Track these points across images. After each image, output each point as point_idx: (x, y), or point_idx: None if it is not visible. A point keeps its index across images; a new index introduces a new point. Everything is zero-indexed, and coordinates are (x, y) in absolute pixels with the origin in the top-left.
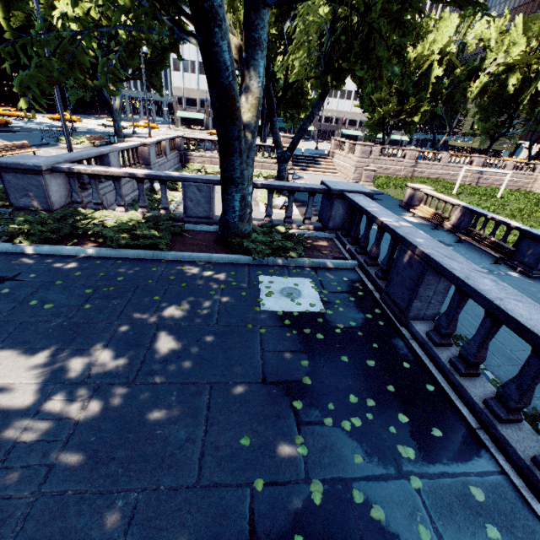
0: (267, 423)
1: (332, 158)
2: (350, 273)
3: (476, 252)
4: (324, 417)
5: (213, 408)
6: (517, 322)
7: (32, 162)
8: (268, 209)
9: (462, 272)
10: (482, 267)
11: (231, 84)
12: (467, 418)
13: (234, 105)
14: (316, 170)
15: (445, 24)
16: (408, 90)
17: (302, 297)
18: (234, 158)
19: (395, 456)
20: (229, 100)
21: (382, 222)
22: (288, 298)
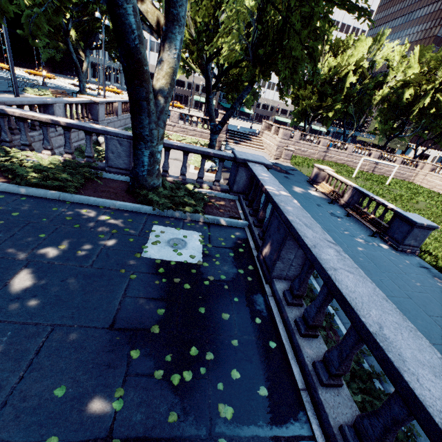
0: (93, 372)
1: (261, 136)
2: (239, 232)
3: (359, 225)
4: (157, 368)
5: (43, 353)
6: (341, 294)
7: None
8: (183, 169)
9: (312, 241)
10: (361, 238)
11: (138, 47)
12: (296, 378)
13: (142, 67)
14: (247, 144)
15: (361, 43)
16: (327, 91)
17: (186, 248)
18: (142, 117)
19: (212, 415)
20: (135, 62)
21: (266, 189)
22: (172, 248)
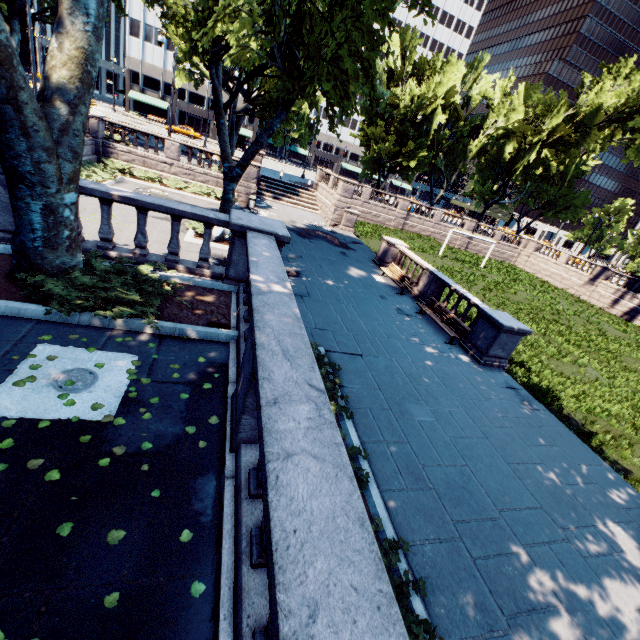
0: None
1: (315, 191)
2: (217, 350)
3: (434, 327)
4: None
5: None
6: (269, 522)
7: None
8: (139, 237)
9: (278, 389)
10: (433, 347)
11: None
12: None
13: None
14: (293, 201)
15: (453, 69)
16: (409, 132)
17: (90, 390)
18: (10, 135)
19: None
20: None
21: (250, 281)
22: (58, 390)
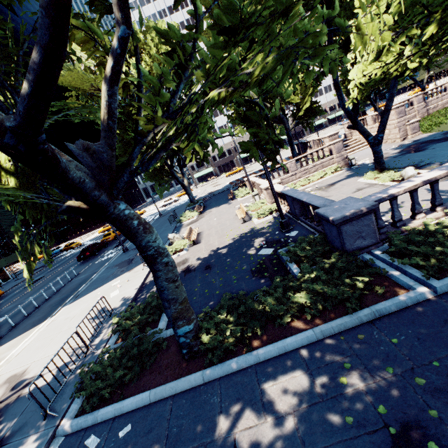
0: None
1: (351, 137)
2: None
3: None
4: None
5: None
6: None
7: (364, 205)
8: None
9: None
10: None
11: None
12: None
13: None
14: (351, 150)
15: None
16: None
17: None
18: None
19: None
20: None
21: None
22: None
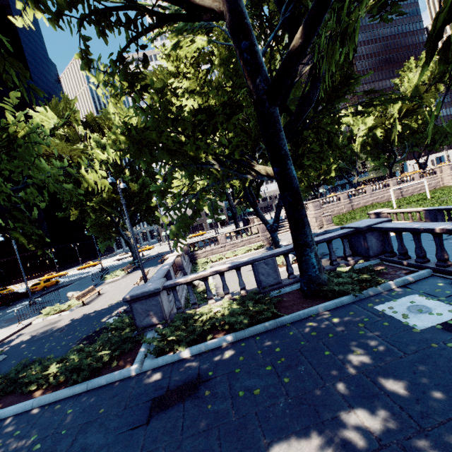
0: None
1: None
2: (435, 279)
3: None
4: None
5: None
6: None
7: (152, 287)
8: None
9: None
10: None
11: (298, 186)
12: None
13: (301, 196)
14: (284, 230)
15: None
16: None
17: (433, 308)
18: (305, 229)
19: None
20: (298, 195)
21: (443, 229)
22: (423, 313)
